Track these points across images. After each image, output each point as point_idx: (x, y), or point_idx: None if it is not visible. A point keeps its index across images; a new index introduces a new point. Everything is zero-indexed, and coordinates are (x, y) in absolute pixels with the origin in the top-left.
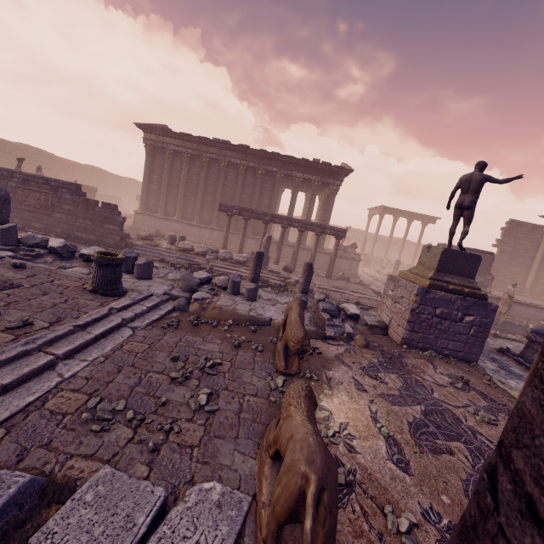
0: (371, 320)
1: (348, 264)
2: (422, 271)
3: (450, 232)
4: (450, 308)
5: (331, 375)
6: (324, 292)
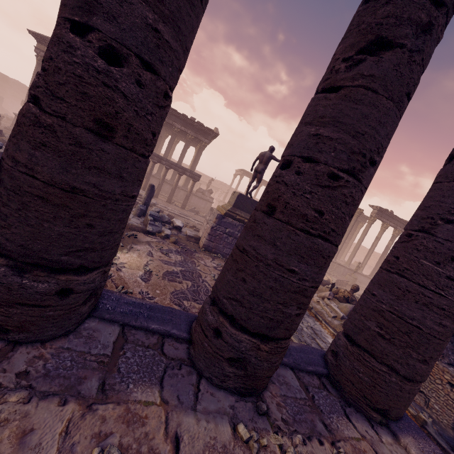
0: (191, 233)
1: (204, 204)
2: (227, 206)
3: (248, 185)
4: (235, 230)
5: (135, 247)
6: (171, 214)
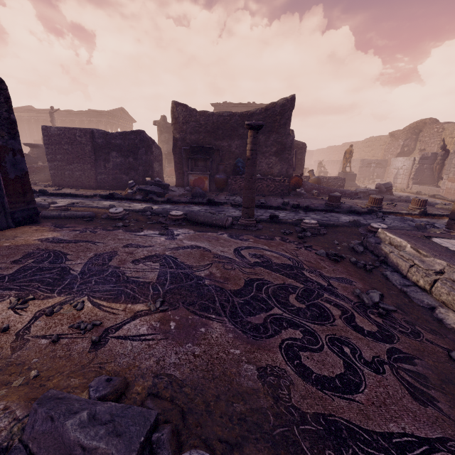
0: None
1: None
2: None
3: None
4: None
5: None
6: None
